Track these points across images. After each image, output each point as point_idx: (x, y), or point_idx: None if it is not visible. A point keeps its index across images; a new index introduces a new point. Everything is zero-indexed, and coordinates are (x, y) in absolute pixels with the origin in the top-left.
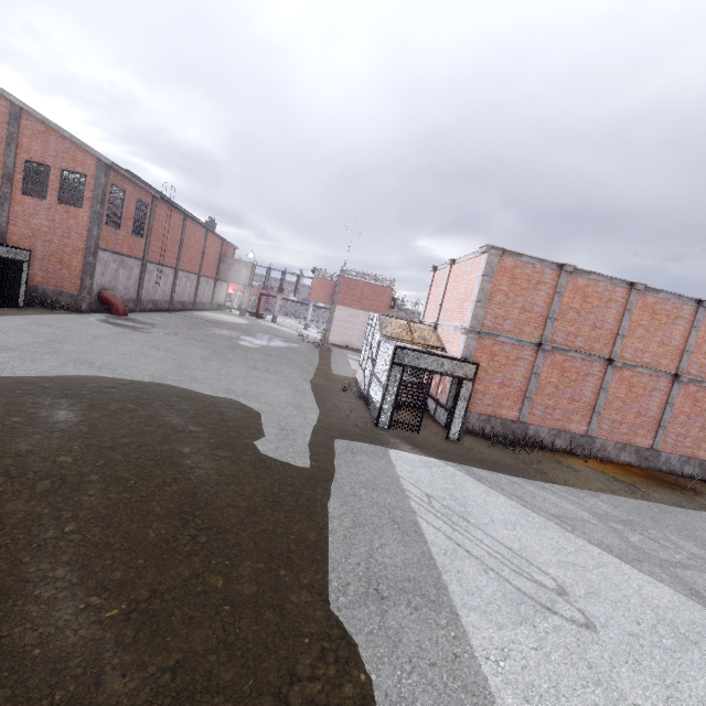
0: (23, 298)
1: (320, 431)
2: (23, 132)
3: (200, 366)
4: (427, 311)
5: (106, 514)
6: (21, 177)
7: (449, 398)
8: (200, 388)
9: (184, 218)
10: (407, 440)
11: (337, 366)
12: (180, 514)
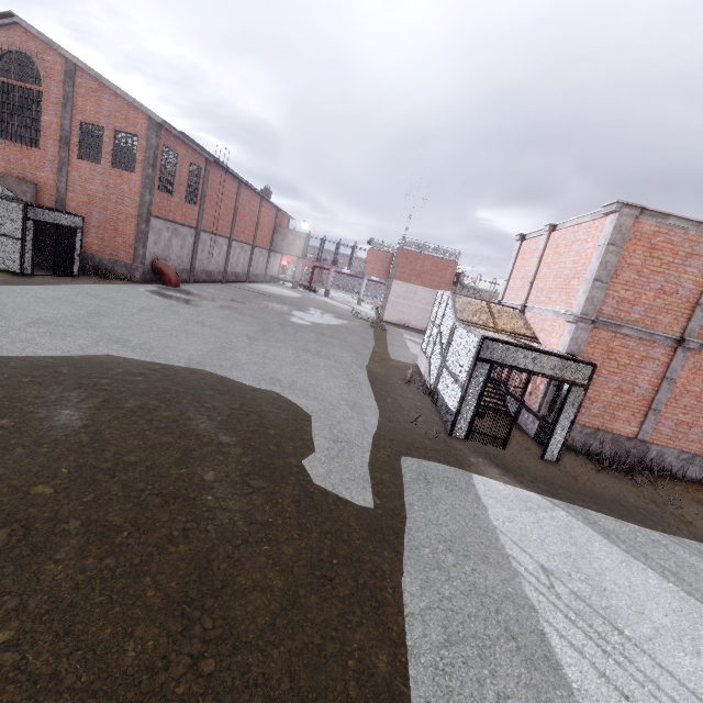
0: (78, 266)
1: (382, 443)
2: (78, 92)
3: (244, 347)
4: (509, 290)
5: (70, 605)
6: (77, 140)
7: (543, 404)
8: (240, 377)
9: (239, 185)
10: (492, 460)
11: (394, 349)
12: (182, 605)
